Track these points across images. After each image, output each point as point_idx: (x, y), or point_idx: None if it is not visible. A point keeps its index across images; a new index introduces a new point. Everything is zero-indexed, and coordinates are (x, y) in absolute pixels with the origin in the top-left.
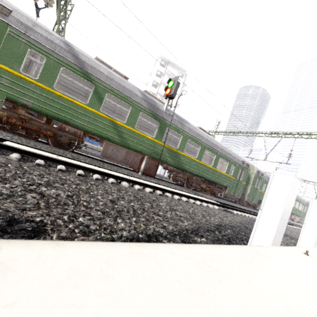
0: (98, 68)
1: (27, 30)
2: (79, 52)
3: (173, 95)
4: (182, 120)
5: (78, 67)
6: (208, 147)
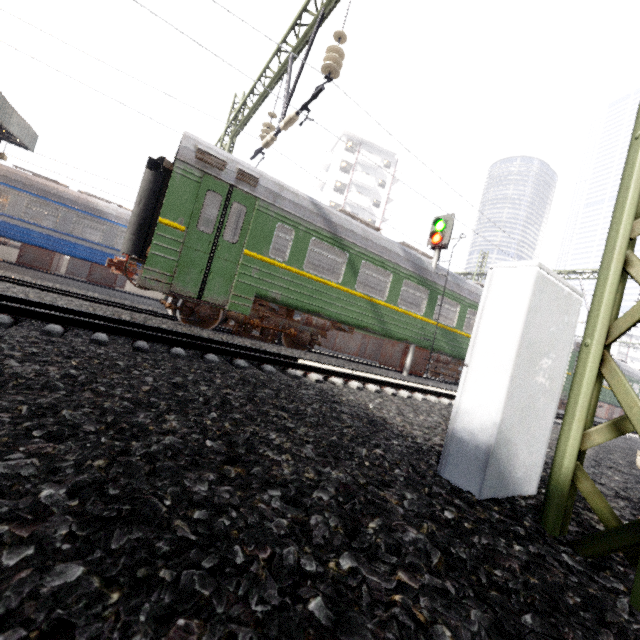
0: (350, 227)
1: (275, 199)
2: (327, 211)
3: (446, 244)
4: (457, 280)
5: (328, 233)
6: None
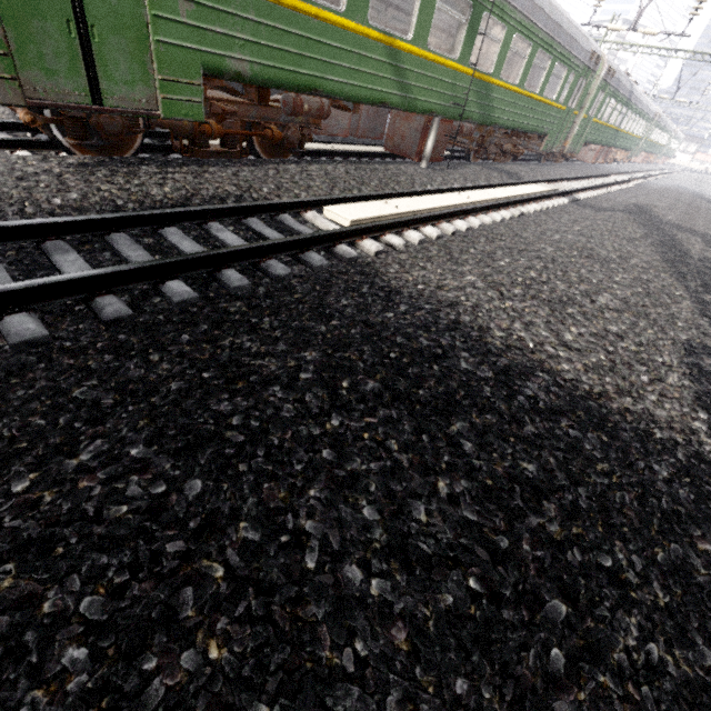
0: None
1: None
2: None
3: None
4: None
5: None
6: (545, 41)
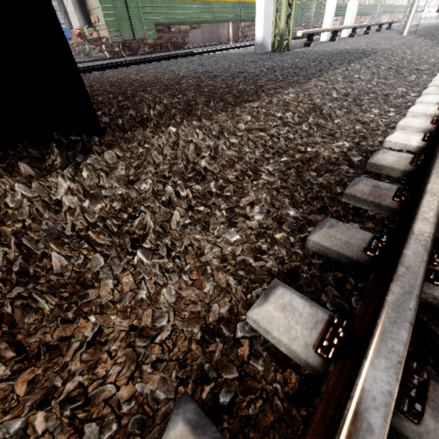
0: None
1: None
2: None
3: None
4: None
5: None
6: None
